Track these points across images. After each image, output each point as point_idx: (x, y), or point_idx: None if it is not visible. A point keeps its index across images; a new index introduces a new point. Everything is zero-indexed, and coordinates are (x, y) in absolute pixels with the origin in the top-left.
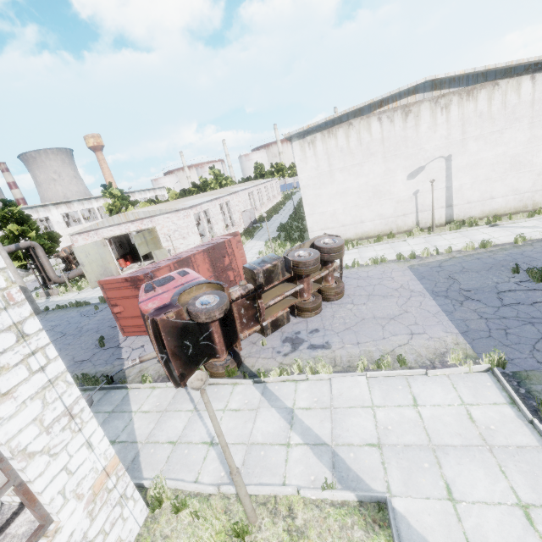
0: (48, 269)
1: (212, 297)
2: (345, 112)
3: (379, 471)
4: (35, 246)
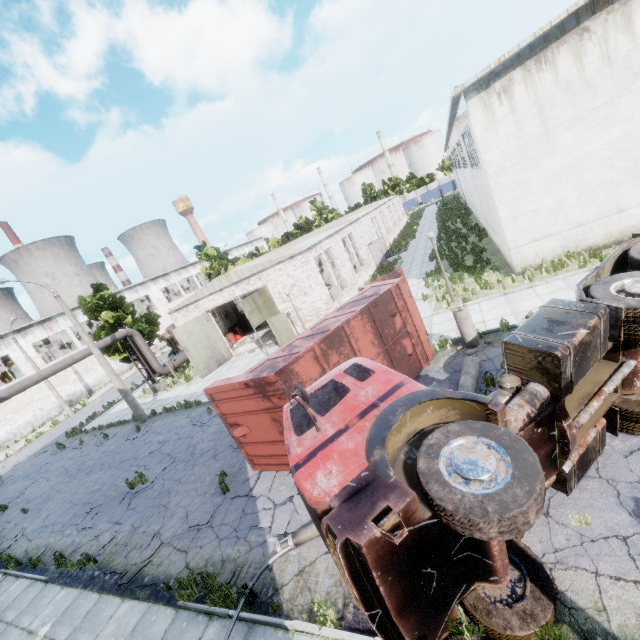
0: (151, 360)
1: (485, 450)
2: (577, 6)
3: None
4: (132, 334)
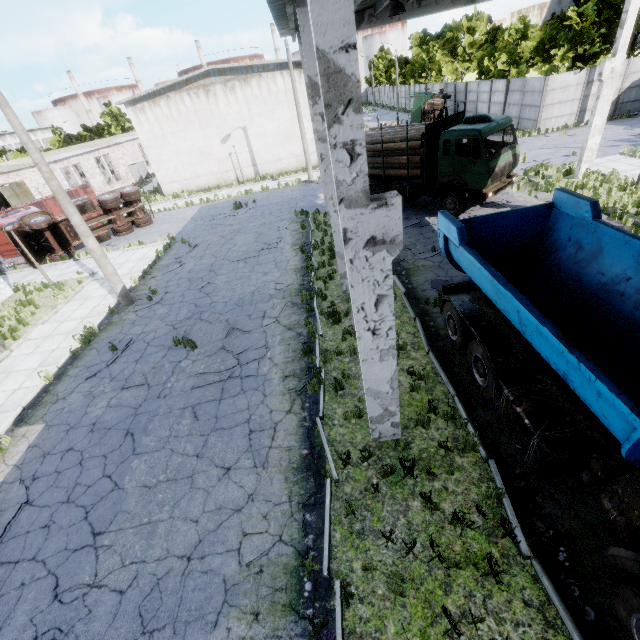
0: None
1: (41, 218)
2: (159, 87)
3: None
4: None
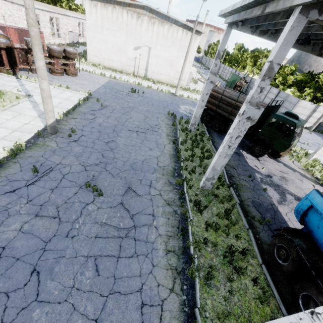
0: None
1: (3, 40)
2: None
3: (37, 95)
4: None
